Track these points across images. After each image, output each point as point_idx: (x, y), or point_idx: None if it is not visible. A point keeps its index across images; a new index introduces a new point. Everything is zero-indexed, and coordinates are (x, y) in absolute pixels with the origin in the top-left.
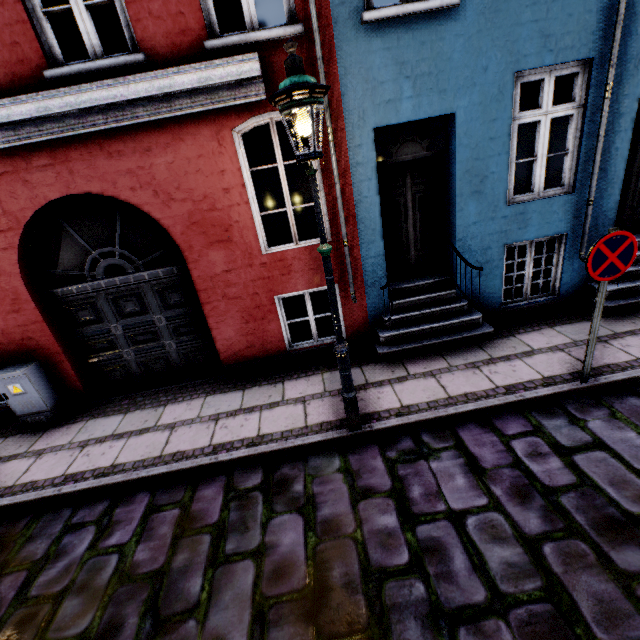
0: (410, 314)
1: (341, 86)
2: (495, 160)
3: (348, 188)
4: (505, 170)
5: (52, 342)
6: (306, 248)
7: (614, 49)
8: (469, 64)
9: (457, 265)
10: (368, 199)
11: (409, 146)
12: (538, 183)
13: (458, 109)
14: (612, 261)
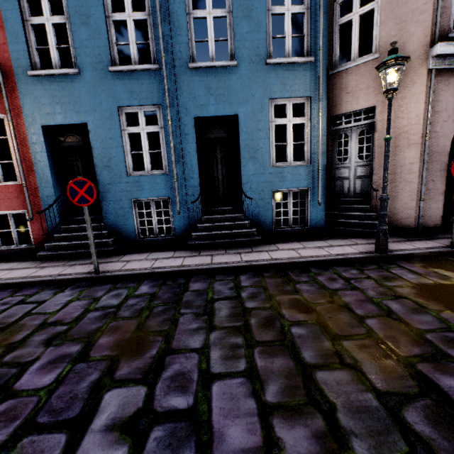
0: (70, 234)
1: (21, 103)
2: (115, 150)
3: (29, 155)
4: (122, 156)
5: None
6: (6, 186)
7: (167, 101)
8: (91, 100)
9: (102, 208)
10: (42, 162)
11: (72, 138)
12: (147, 166)
13: (89, 121)
14: (83, 195)
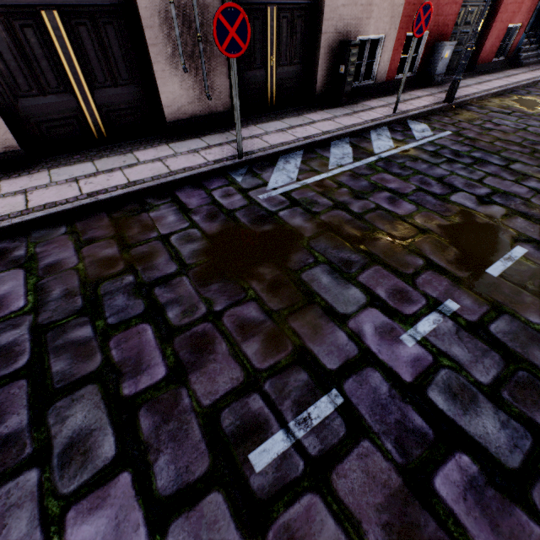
0: (527, 47)
1: None
2: None
3: None
4: None
5: (450, 31)
6: None
7: None
8: None
9: None
10: None
11: None
12: None
13: None
14: None
